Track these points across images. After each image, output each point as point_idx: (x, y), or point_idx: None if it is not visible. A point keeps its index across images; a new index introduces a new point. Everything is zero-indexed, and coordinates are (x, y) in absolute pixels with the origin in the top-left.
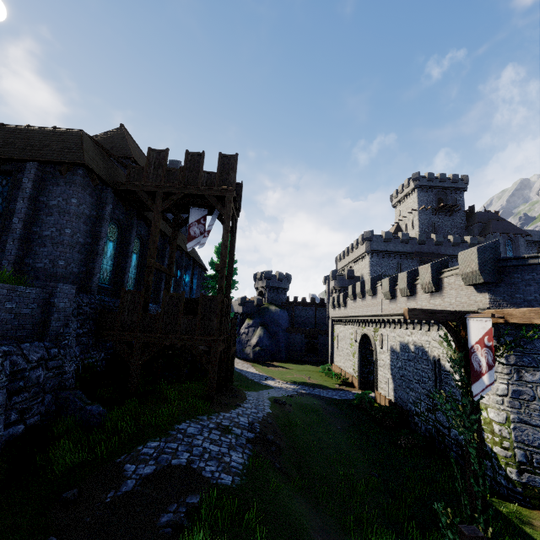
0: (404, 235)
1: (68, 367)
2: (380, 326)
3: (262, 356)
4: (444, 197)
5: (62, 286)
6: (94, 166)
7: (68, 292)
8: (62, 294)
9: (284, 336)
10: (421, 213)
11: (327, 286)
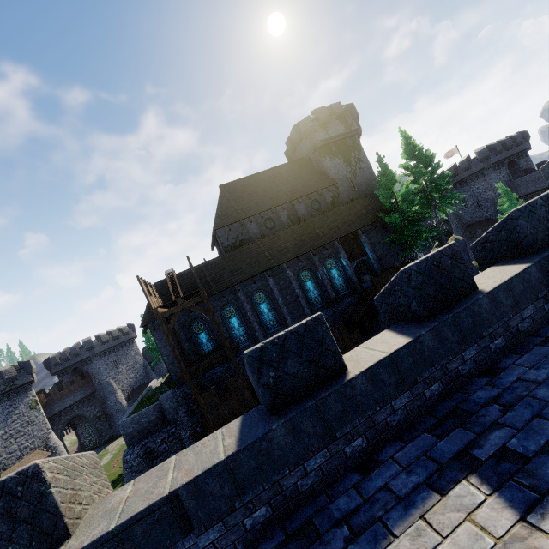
0: None
1: (185, 435)
2: None
3: None
4: None
5: (161, 398)
6: (152, 315)
7: (168, 398)
8: (164, 402)
9: None
10: None
11: None
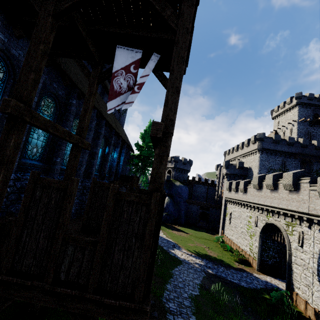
0: (291, 139)
1: None
2: (299, 222)
3: (167, 219)
4: (319, 113)
5: None
6: None
7: None
8: None
9: (185, 205)
10: (300, 124)
11: (219, 172)
